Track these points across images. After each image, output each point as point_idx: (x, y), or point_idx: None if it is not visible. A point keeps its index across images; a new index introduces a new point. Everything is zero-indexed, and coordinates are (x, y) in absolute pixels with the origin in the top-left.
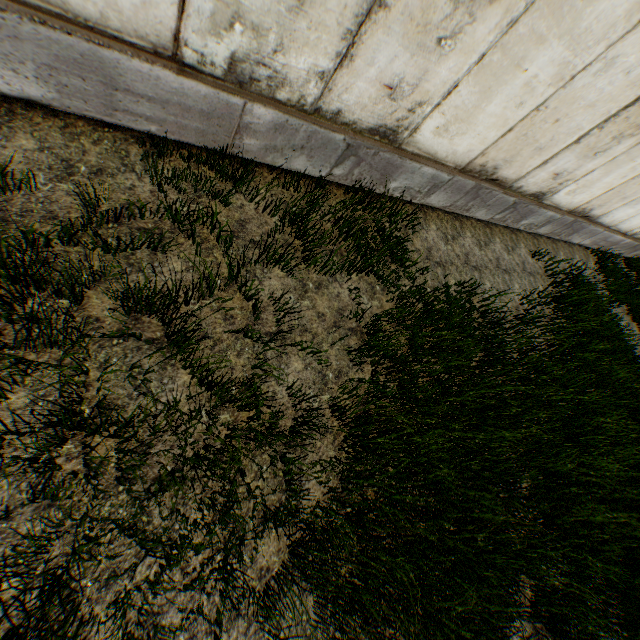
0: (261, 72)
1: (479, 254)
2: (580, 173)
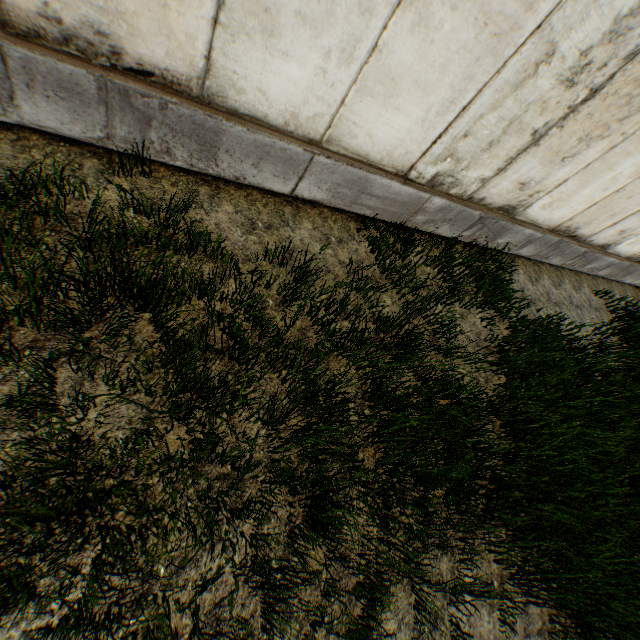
0: (448, 180)
1: (555, 293)
2: (639, 230)
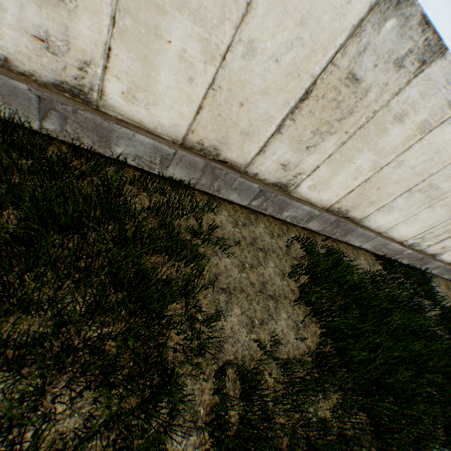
0: (415, 244)
1: (448, 293)
2: None
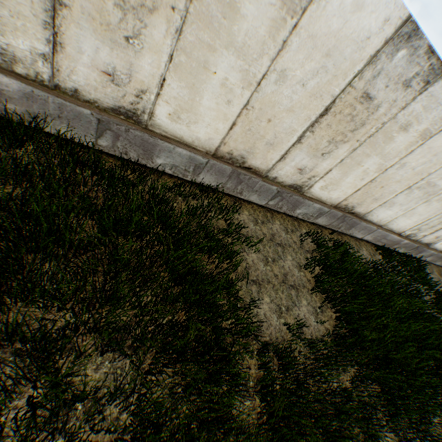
0: (412, 235)
1: (440, 278)
2: None
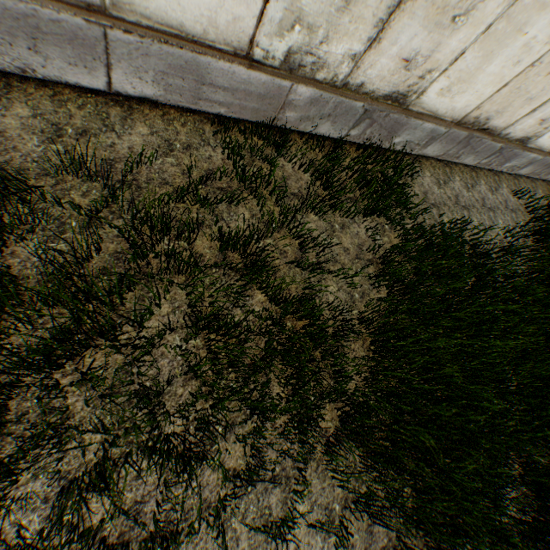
0: (308, 60)
1: (466, 195)
2: None
